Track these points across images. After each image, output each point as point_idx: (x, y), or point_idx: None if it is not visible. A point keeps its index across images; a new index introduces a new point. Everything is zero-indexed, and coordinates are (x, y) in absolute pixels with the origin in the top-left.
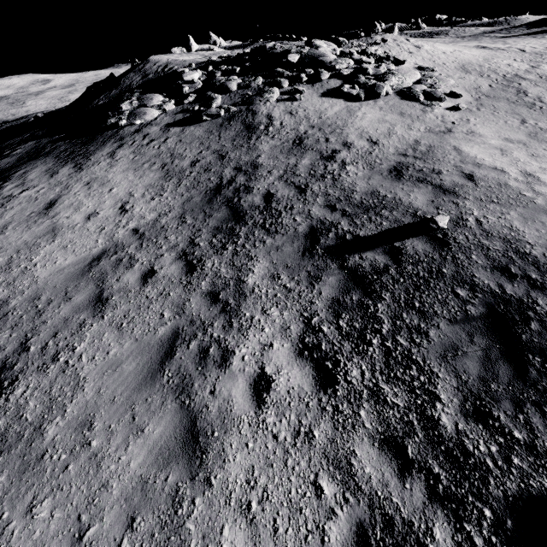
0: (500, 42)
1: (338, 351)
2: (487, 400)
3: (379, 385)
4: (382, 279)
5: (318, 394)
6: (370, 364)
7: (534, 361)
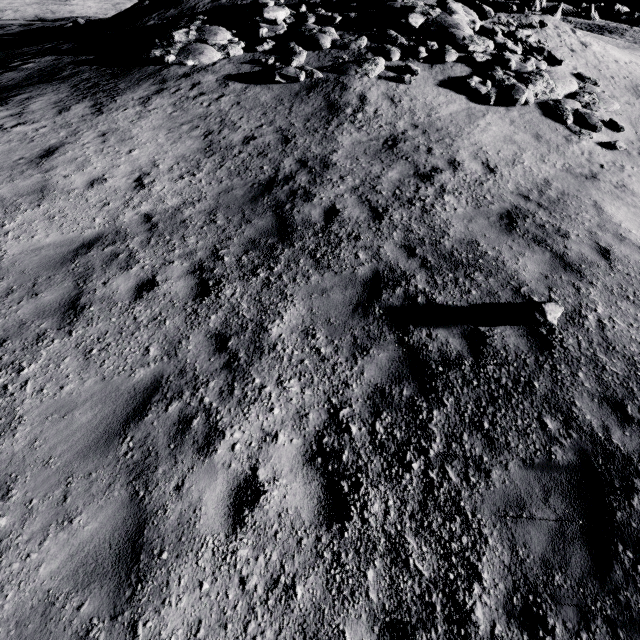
0: None
1: (363, 469)
2: (544, 597)
3: (404, 535)
4: (449, 375)
5: (318, 529)
6: (400, 500)
7: (624, 557)
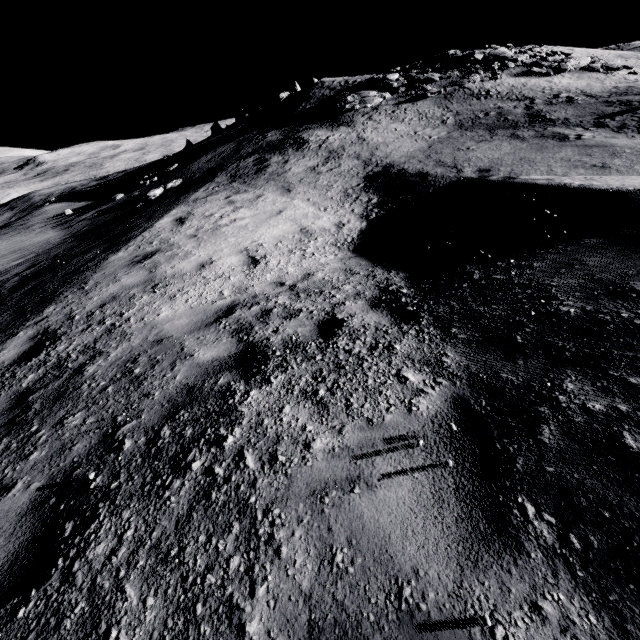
0: None
1: None
2: None
3: None
4: None
5: None
6: None
7: None
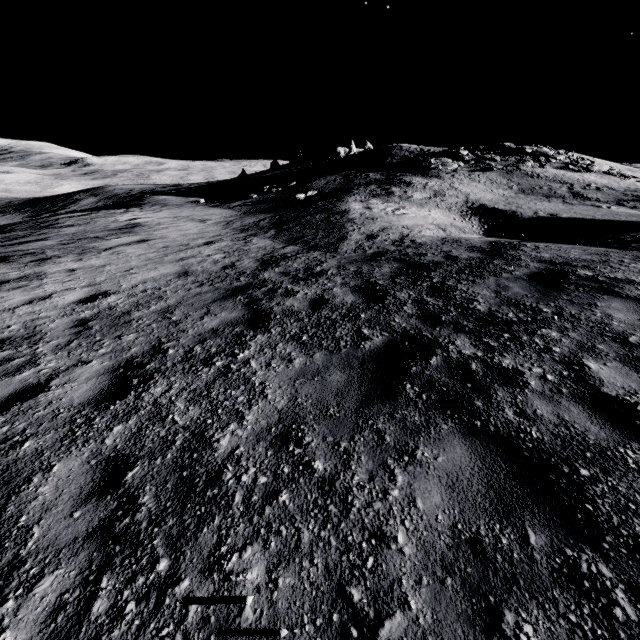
0: None
1: None
2: None
3: None
4: None
5: None
6: None
7: None
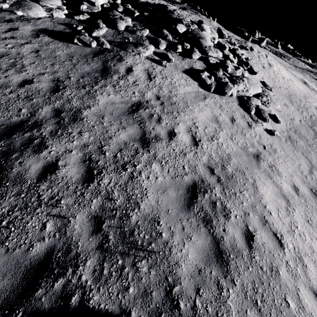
0: (314, 83)
1: None
2: None
3: None
4: None
5: None
6: None
7: None
